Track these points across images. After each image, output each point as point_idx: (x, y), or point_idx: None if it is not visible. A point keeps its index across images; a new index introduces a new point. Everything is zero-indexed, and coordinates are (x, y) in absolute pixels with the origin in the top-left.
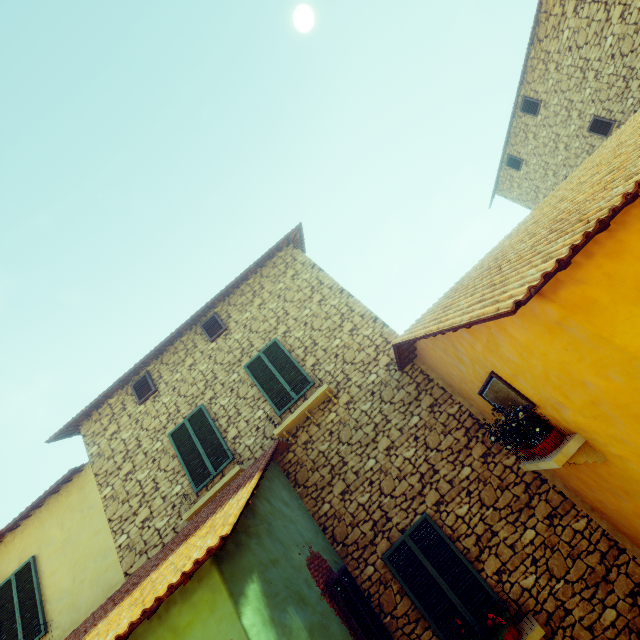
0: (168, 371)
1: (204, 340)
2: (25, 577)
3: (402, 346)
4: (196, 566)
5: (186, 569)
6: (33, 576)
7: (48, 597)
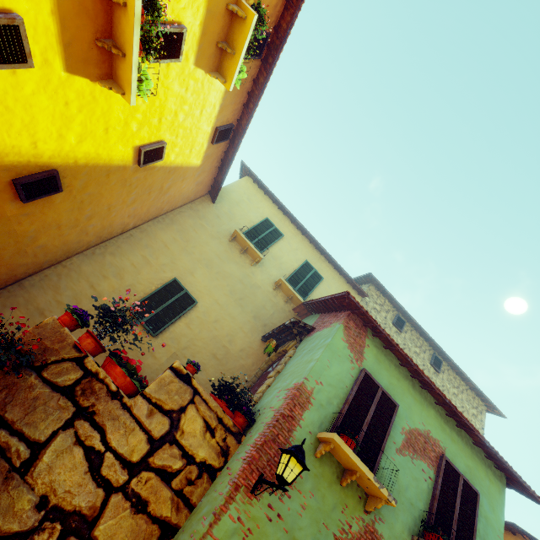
0: (409, 337)
1: (429, 357)
2: (316, 277)
3: (507, 526)
4: (536, 495)
5: (534, 491)
6: (318, 283)
7: (313, 295)
